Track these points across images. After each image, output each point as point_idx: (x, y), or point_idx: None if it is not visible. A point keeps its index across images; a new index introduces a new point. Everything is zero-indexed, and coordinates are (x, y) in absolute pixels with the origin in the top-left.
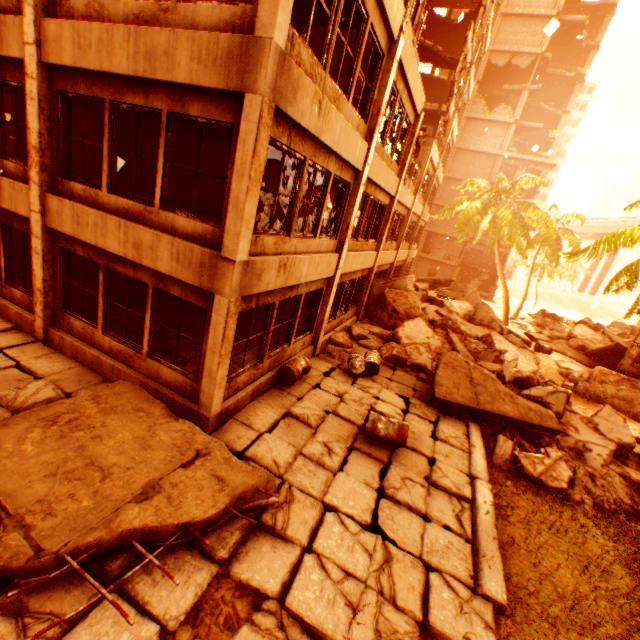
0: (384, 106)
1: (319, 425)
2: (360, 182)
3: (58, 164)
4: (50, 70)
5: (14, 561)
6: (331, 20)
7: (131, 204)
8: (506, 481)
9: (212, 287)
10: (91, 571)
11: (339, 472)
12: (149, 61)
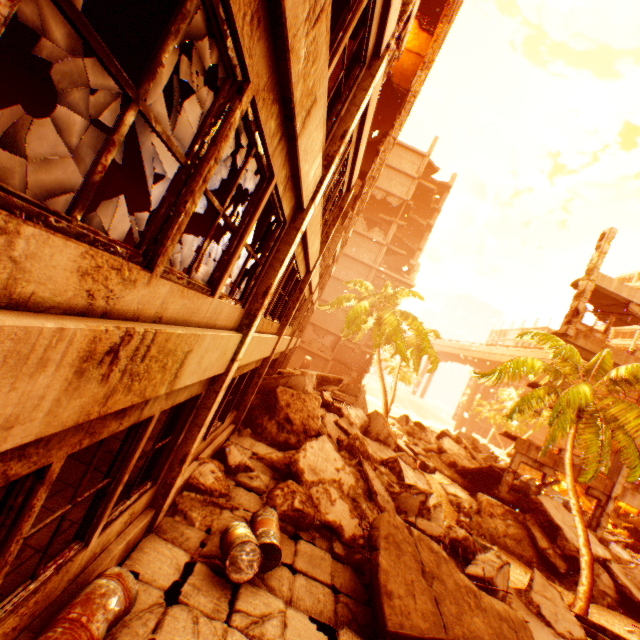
0: (349, 134)
1: None
2: (300, 225)
3: None
4: None
5: None
6: None
7: None
8: None
9: None
10: None
11: None
12: None
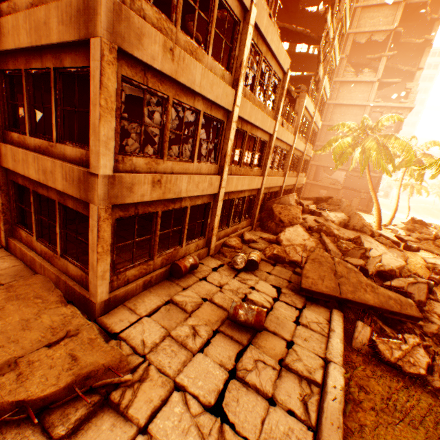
0: (245, 61)
1: (195, 310)
2: (231, 119)
3: (5, 122)
4: None
5: None
6: None
7: (42, 142)
8: (357, 366)
9: (87, 198)
10: None
11: (198, 353)
12: (37, 33)
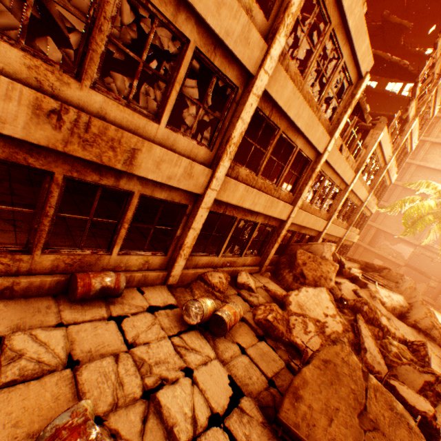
0: (297, 6)
1: (22, 382)
2: (251, 89)
3: None
4: None
5: None
6: None
7: None
8: None
9: None
10: None
11: None
12: None
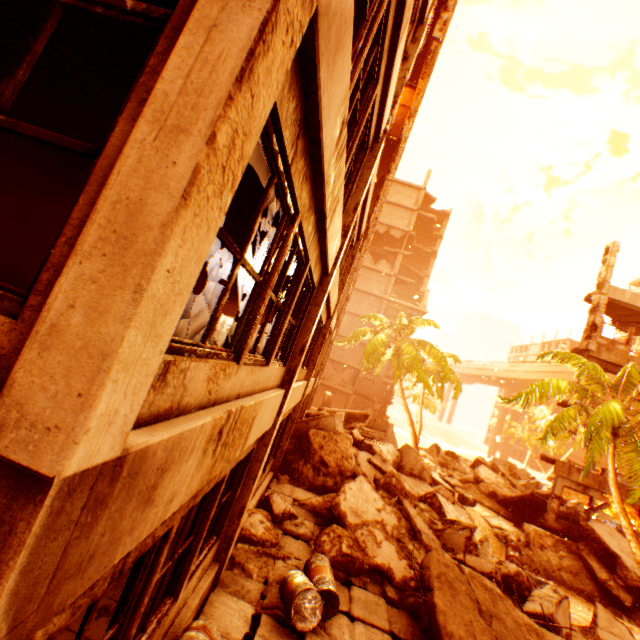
0: (360, 204)
1: None
2: (327, 288)
3: None
4: None
5: None
6: (366, 24)
7: None
8: None
9: None
10: None
11: None
12: None
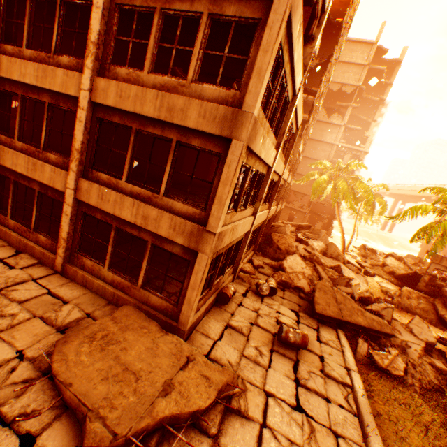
0: (287, 130)
1: (248, 333)
2: (270, 173)
3: (90, 160)
4: (94, 105)
5: (102, 443)
6: (272, 93)
7: (142, 191)
8: (370, 372)
9: (197, 248)
10: (135, 446)
11: (269, 368)
12: (169, 112)
